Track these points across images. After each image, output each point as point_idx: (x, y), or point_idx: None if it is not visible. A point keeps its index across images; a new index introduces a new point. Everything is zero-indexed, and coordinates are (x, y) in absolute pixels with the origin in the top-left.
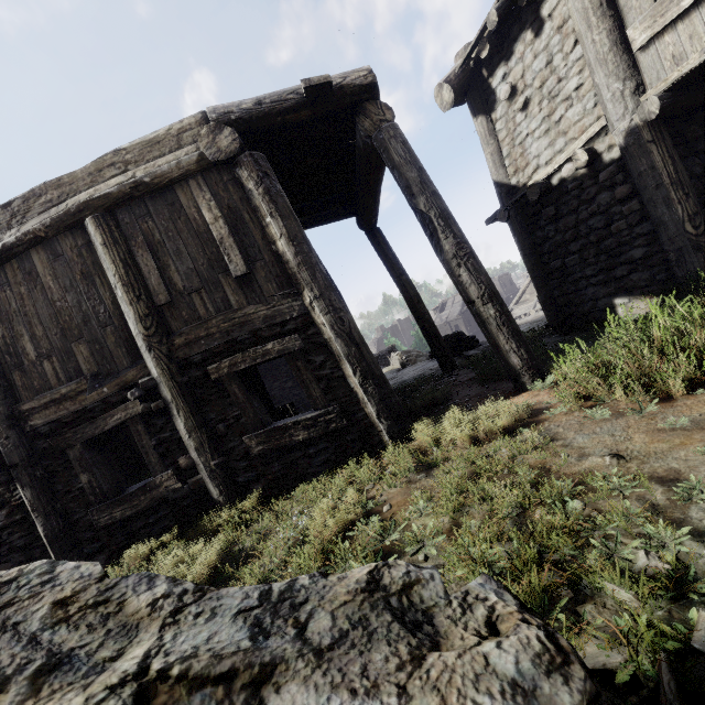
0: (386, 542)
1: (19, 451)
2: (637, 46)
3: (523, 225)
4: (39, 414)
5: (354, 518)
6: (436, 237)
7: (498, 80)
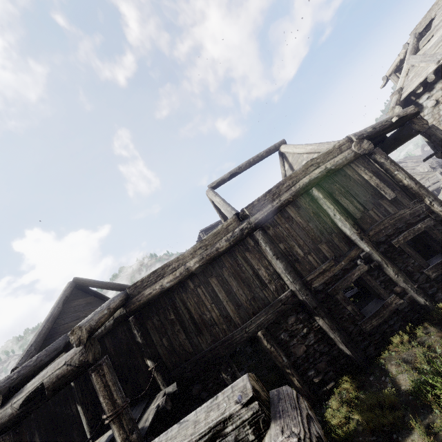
0: None
1: (314, 300)
2: None
3: None
4: (315, 281)
5: None
6: None
7: (424, 100)
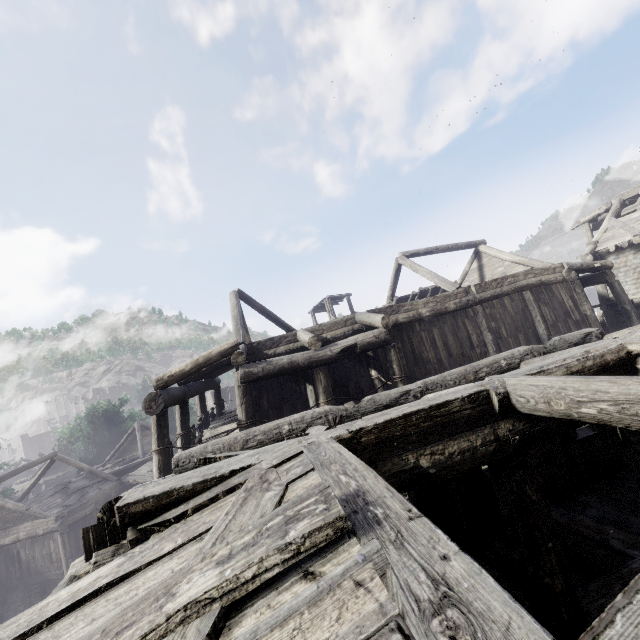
0: None
1: None
2: None
3: (613, 313)
4: None
5: None
6: (632, 319)
7: (611, 259)
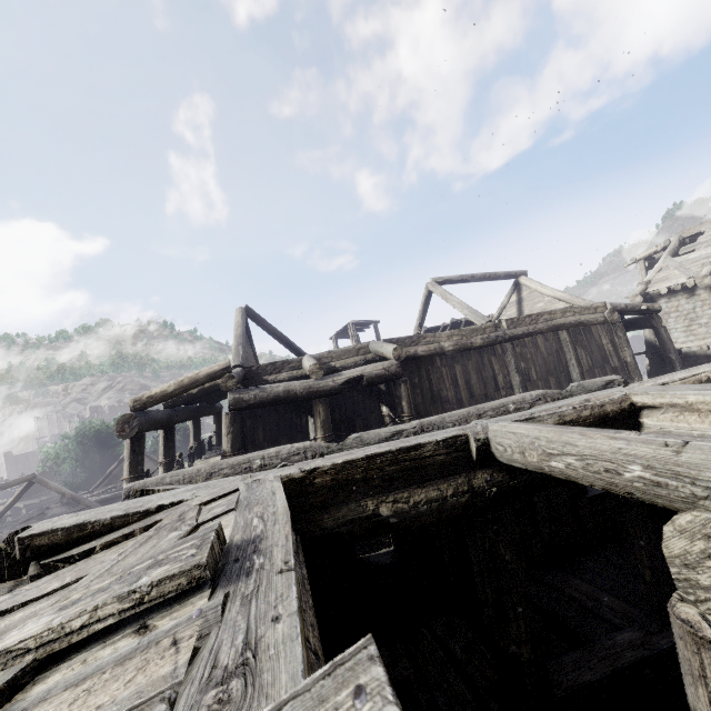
0: None
1: None
2: None
3: (659, 362)
4: None
5: None
6: (676, 369)
7: (662, 302)
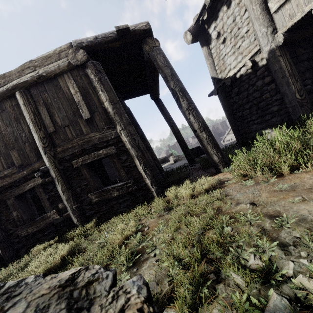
0: (139, 246)
1: None
2: (273, 11)
3: (224, 96)
4: None
5: (130, 233)
6: (179, 100)
7: (212, 30)
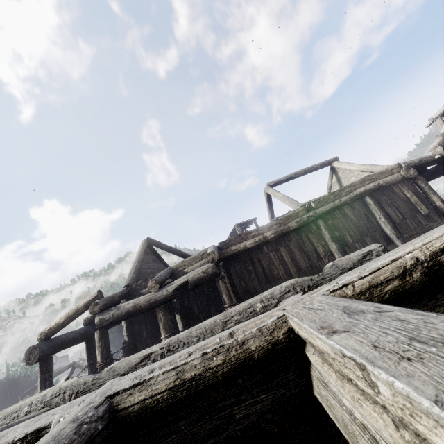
0: None
1: None
2: None
3: None
4: None
5: None
6: None
7: None
